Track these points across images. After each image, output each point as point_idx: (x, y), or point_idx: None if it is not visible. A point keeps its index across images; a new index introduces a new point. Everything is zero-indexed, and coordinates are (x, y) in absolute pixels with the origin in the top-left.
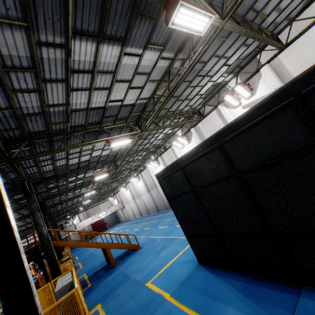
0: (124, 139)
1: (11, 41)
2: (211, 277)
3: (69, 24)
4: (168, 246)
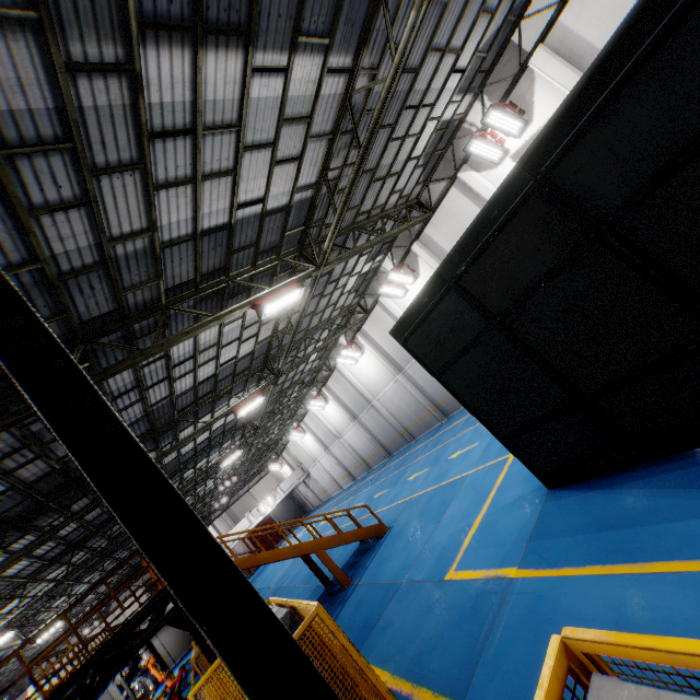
0: (287, 291)
1: (8, 71)
2: (597, 496)
3: (127, 3)
4: (453, 498)
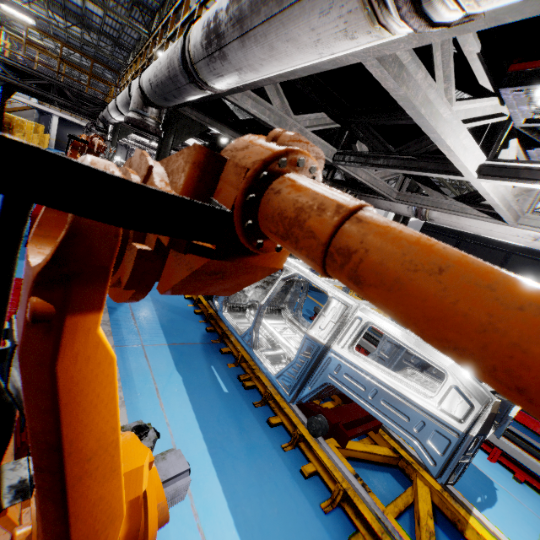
0: None
1: None
2: None
3: None
4: None
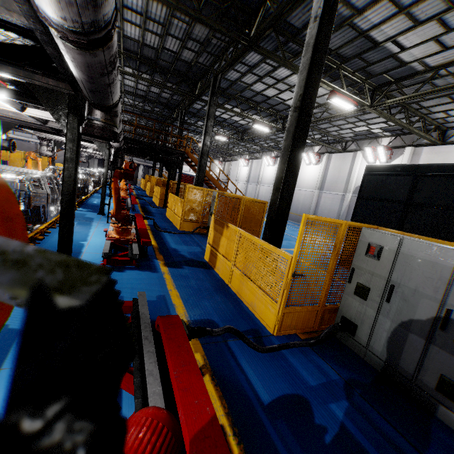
0: (350, 102)
1: None
2: None
3: None
4: (294, 241)
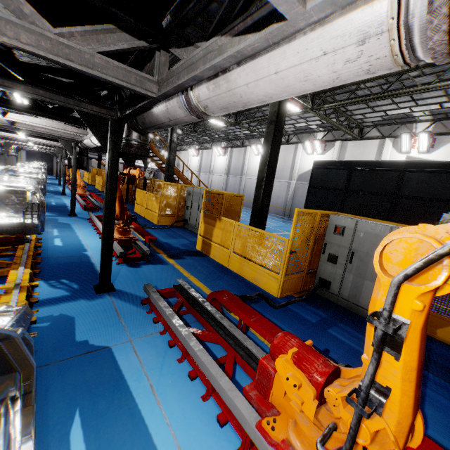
0: (297, 105)
1: None
2: None
3: None
4: None
